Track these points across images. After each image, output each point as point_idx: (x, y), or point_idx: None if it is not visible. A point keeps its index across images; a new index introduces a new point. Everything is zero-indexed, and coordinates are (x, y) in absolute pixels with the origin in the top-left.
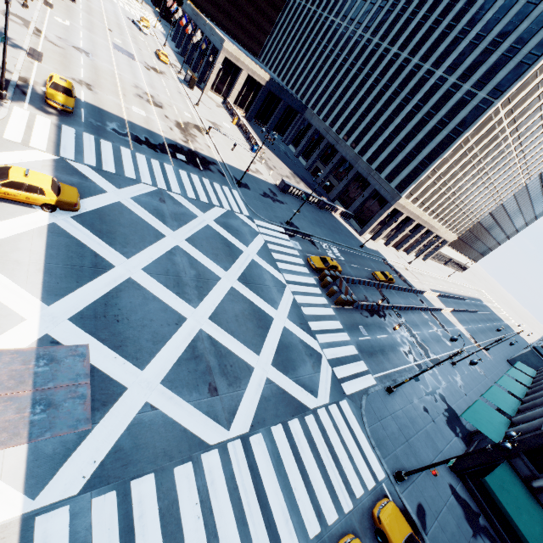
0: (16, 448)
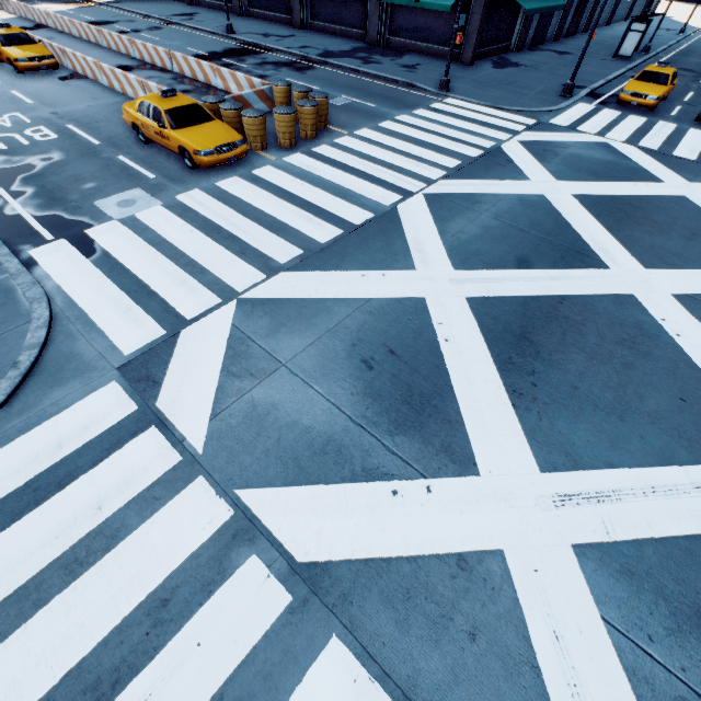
0: None
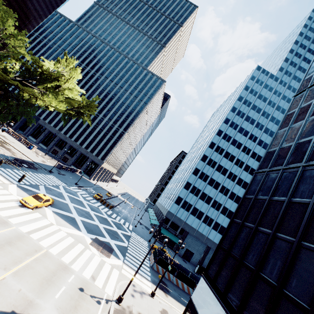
0: (112, 255)
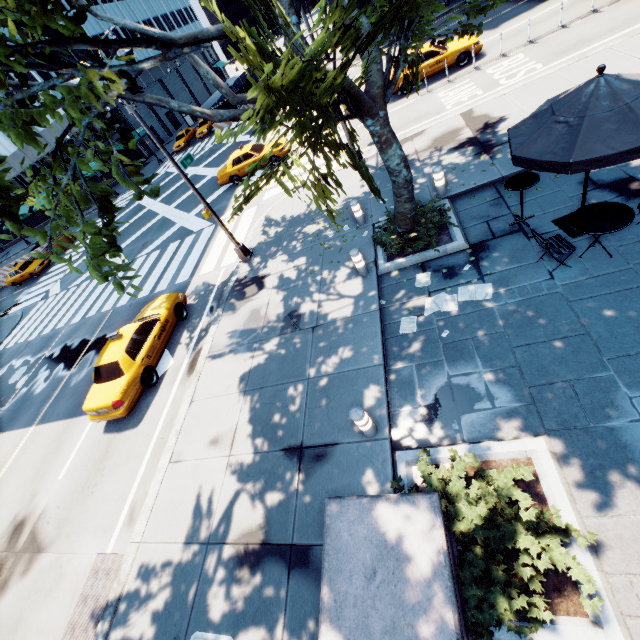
0: None
